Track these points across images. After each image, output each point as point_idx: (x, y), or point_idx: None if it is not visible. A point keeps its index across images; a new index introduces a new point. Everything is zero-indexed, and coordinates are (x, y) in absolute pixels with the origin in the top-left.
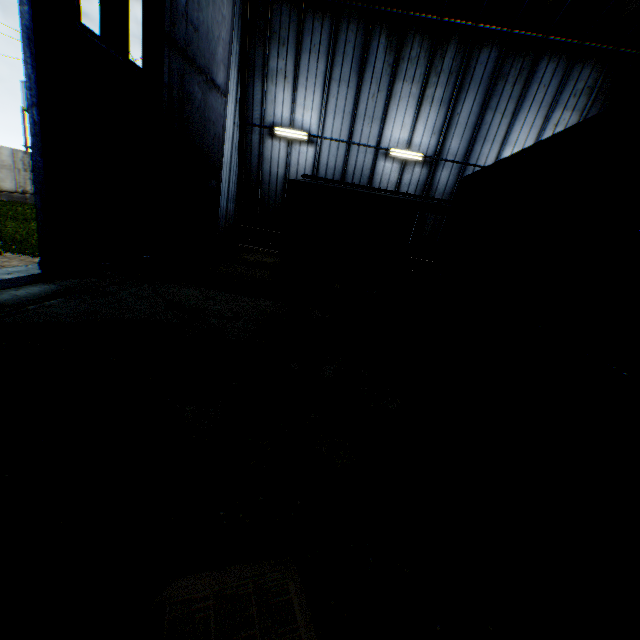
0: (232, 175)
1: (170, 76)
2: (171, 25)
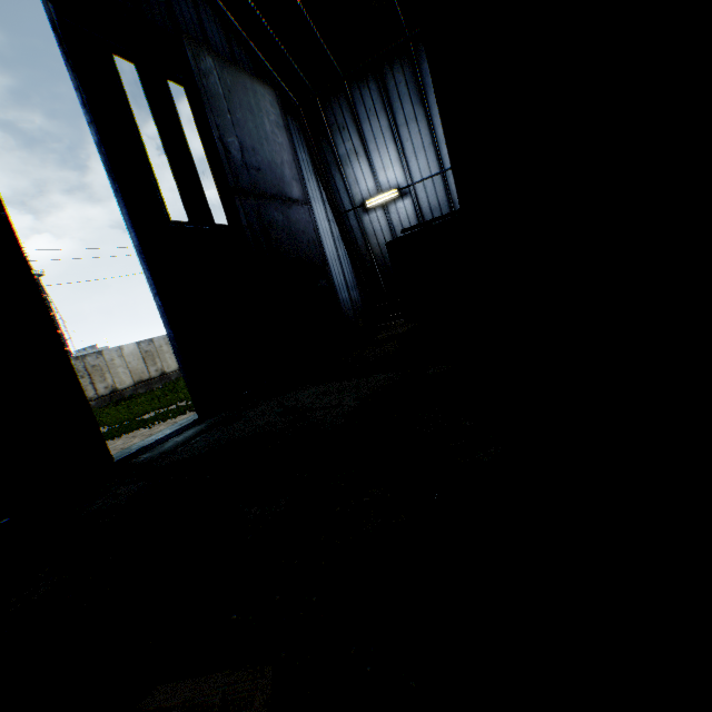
0: (344, 265)
1: (247, 217)
2: (235, 180)
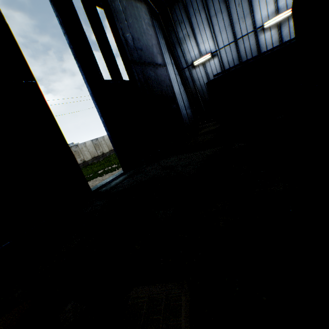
0: (183, 97)
1: (138, 75)
2: (131, 56)
